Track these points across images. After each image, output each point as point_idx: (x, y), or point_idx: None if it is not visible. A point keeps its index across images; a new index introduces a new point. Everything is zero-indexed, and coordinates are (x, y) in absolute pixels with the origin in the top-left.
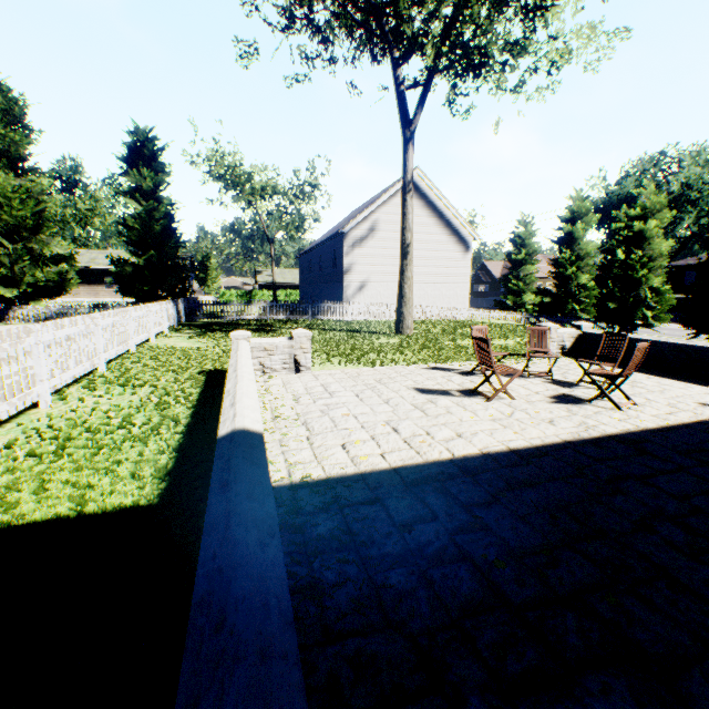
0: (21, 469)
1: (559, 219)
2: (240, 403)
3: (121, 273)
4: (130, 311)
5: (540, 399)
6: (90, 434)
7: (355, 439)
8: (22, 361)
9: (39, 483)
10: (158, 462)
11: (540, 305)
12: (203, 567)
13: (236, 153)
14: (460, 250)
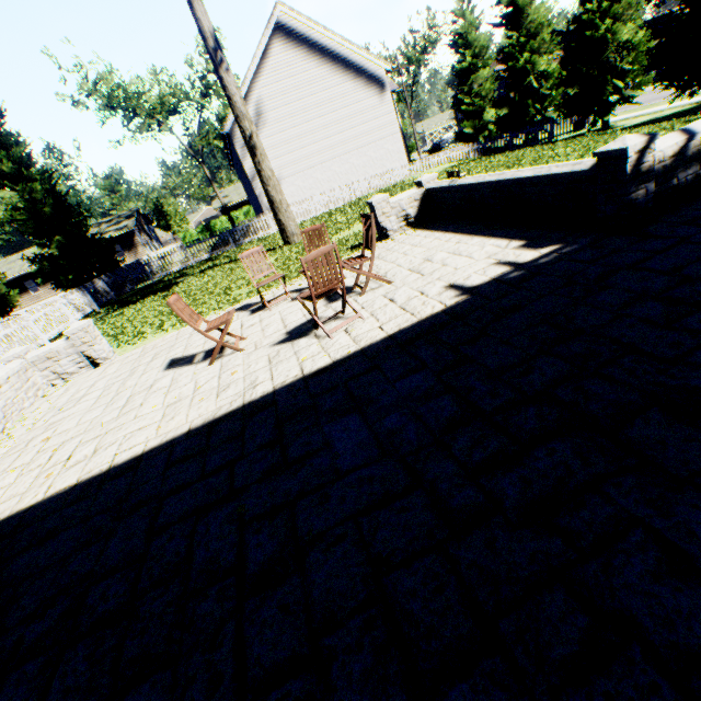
0: None
1: None
2: None
3: (41, 271)
4: None
5: (271, 341)
6: None
7: None
8: None
9: None
10: None
11: (498, 121)
12: None
13: (104, 73)
14: (374, 94)
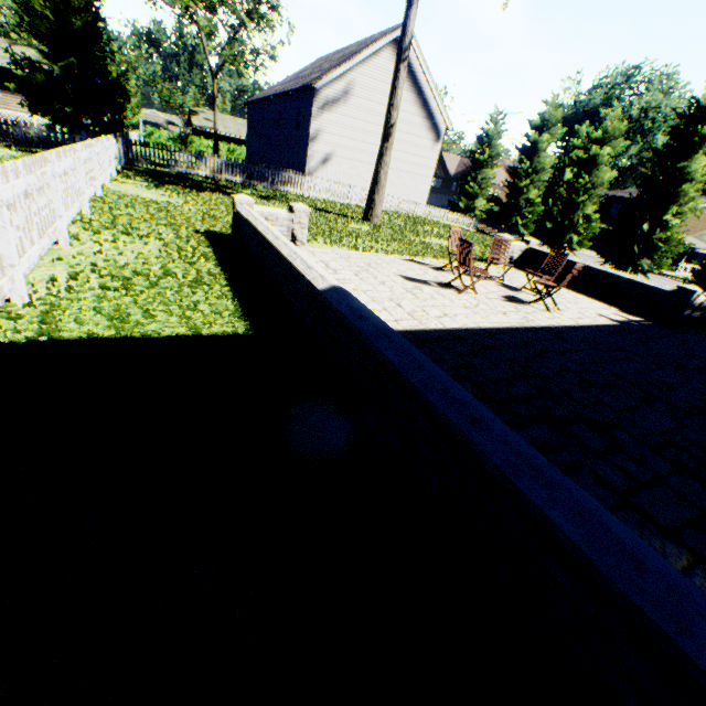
0: (112, 298)
1: (530, 125)
2: (317, 268)
3: (30, 80)
4: (94, 146)
5: (495, 297)
6: (139, 277)
7: (371, 308)
8: (47, 194)
9: (142, 311)
10: (227, 307)
11: (489, 213)
12: (386, 351)
13: None
14: (431, 139)
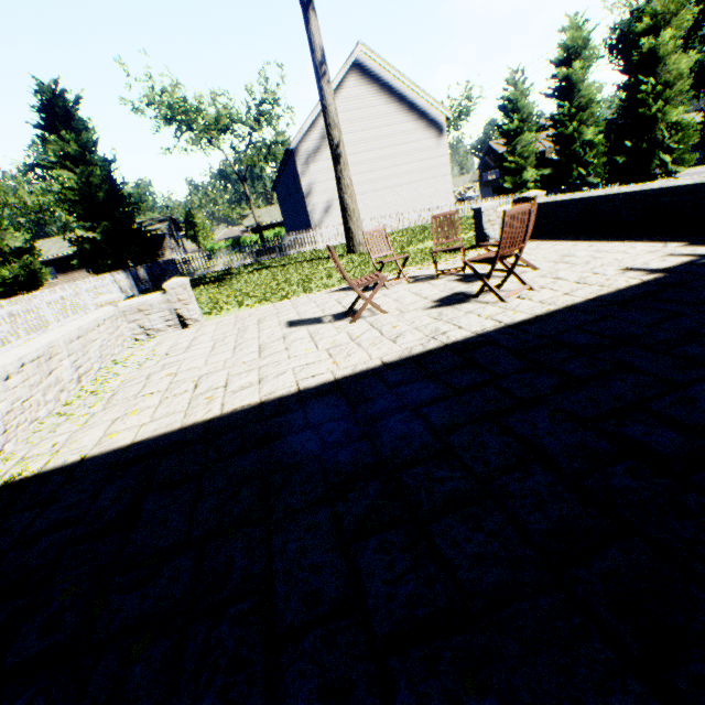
0: None
1: (552, 64)
2: None
3: (81, 252)
4: (38, 296)
5: (419, 306)
6: None
7: (139, 408)
8: None
9: None
10: None
11: (540, 180)
12: None
13: (172, 85)
14: (432, 137)
